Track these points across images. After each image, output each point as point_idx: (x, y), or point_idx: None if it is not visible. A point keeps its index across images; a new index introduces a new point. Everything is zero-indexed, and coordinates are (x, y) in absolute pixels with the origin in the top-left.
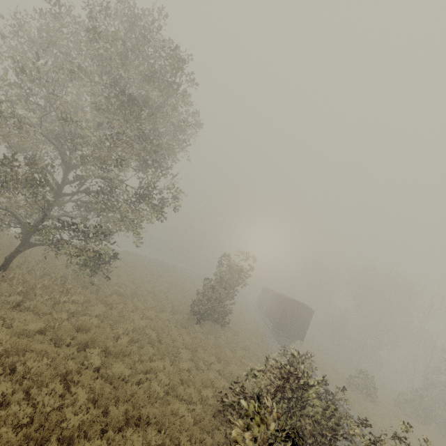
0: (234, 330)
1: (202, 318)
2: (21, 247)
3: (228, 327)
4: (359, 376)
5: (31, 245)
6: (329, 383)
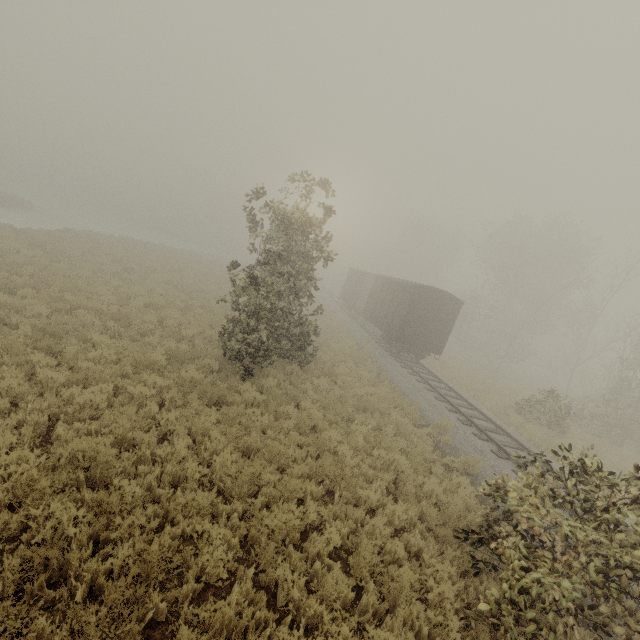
0: (324, 362)
1: (256, 364)
2: None
3: (312, 360)
4: (542, 400)
5: None
6: (506, 425)
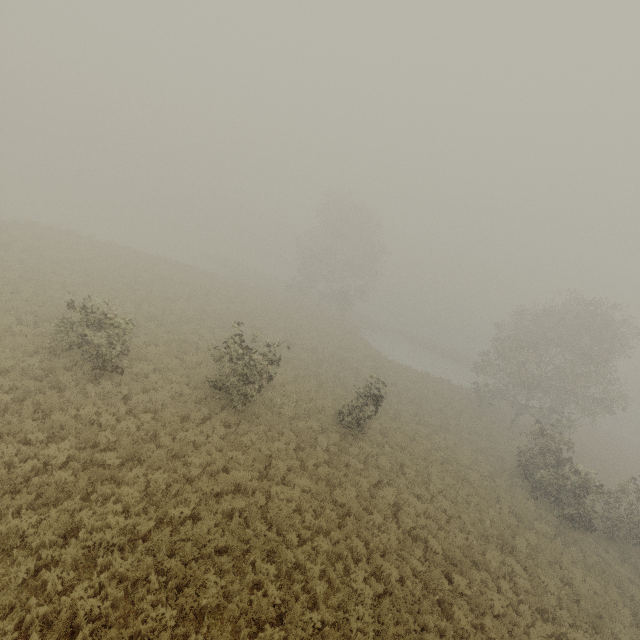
0: None
1: None
2: (519, 414)
3: None
4: None
5: (523, 413)
6: None
